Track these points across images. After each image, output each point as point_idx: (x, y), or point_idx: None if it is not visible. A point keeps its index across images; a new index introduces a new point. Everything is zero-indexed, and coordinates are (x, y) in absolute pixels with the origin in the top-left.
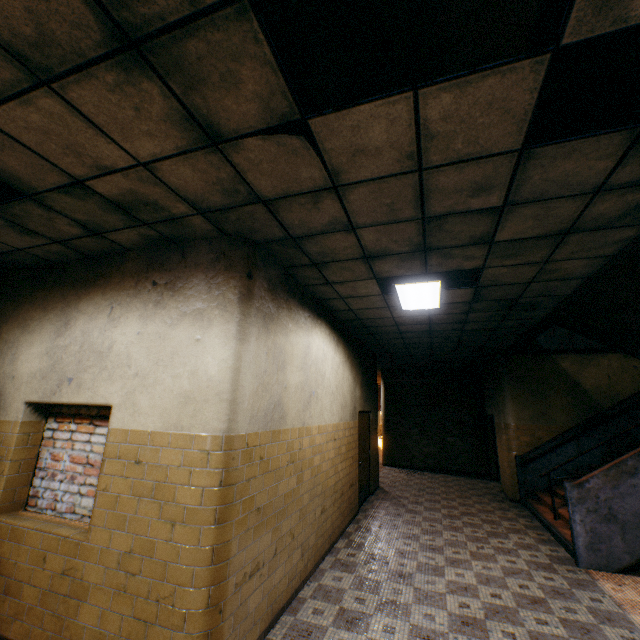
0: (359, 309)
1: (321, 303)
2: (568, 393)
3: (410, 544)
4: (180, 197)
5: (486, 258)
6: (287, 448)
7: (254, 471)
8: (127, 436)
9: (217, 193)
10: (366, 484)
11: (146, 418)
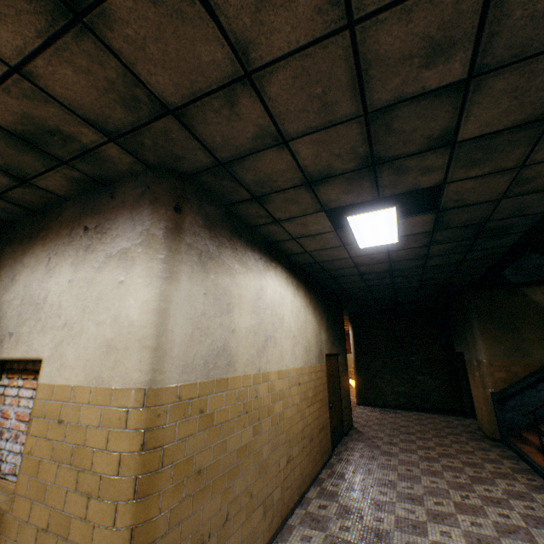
0: (314, 250)
1: (275, 246)
2: (543, 326)
3: (386, 493)
4: (80, 118)
5: (447, 169)
6: (238, 397)
7: (191, 428)
8: (53, 392)
9: (116, 106)
10: (339, 425)
11: (70, 371)
